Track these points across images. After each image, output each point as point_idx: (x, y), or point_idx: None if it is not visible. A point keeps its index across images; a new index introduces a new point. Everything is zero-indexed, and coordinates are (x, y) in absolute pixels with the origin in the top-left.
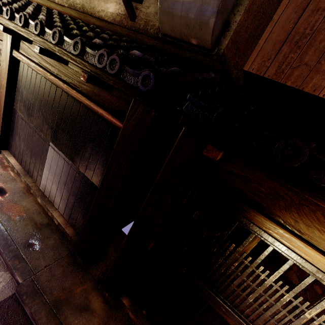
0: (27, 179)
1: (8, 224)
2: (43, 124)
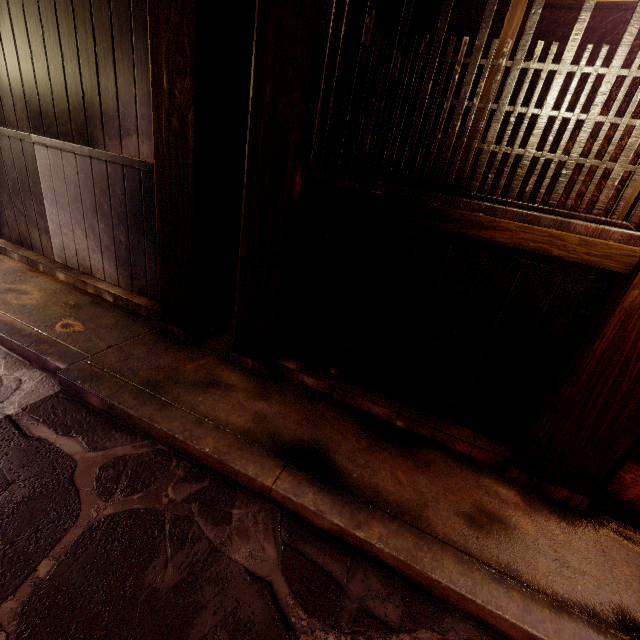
0: (22, 252)
1: (7, 308)
2: (1, 102)
